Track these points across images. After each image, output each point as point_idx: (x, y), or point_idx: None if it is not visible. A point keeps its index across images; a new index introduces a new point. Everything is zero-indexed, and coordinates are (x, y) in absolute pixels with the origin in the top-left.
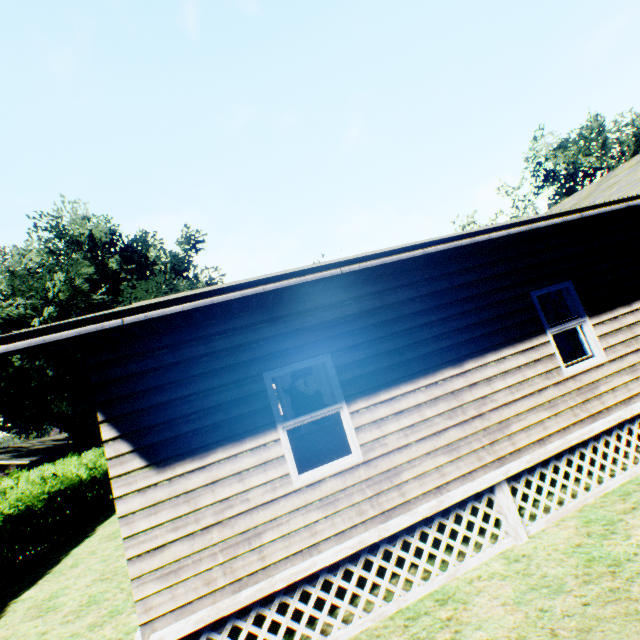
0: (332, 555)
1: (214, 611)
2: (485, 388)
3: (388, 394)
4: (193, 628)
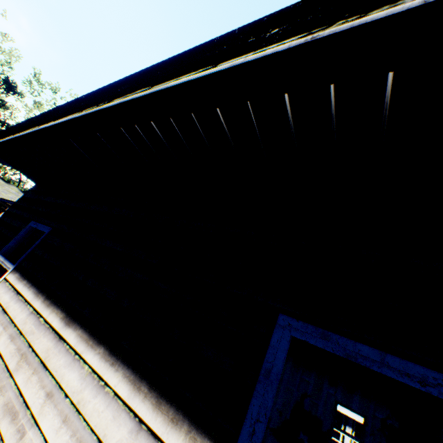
0: None
1: None
2: (41, 394)
3: (23, 287)
4: None
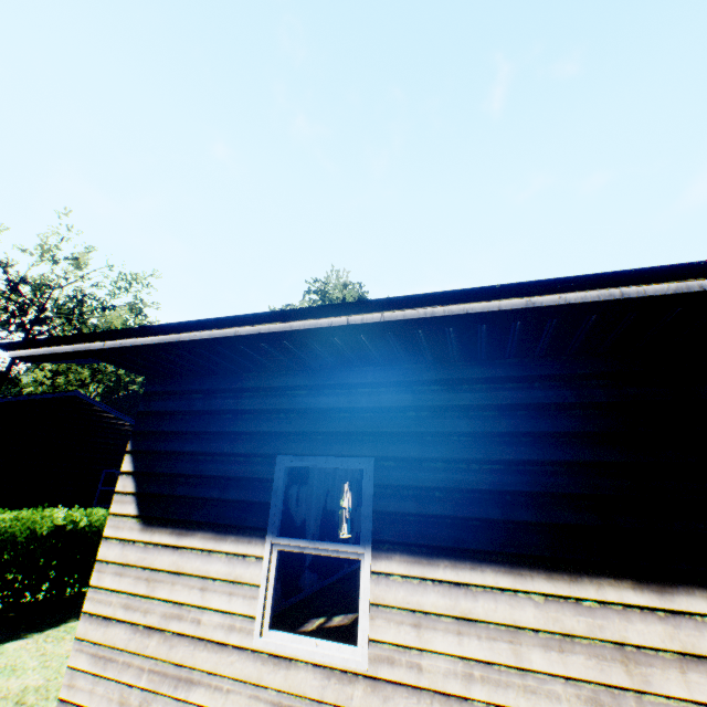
0: None
1: None
2: None
3: (454, 572)
4: None
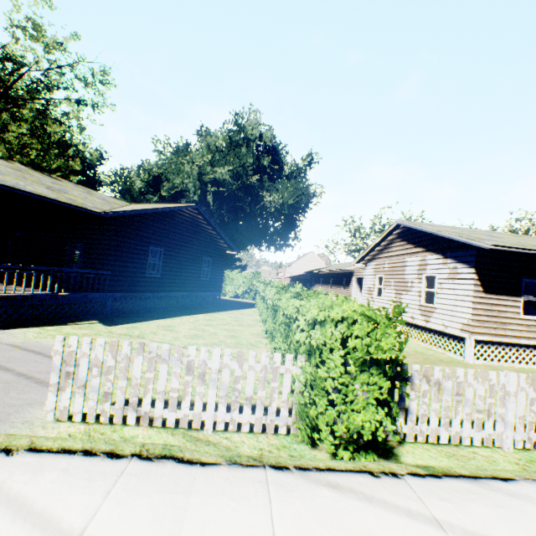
0: (526, 341)
1: (491, 338)
2: None
3: None
4: (485, 339)
